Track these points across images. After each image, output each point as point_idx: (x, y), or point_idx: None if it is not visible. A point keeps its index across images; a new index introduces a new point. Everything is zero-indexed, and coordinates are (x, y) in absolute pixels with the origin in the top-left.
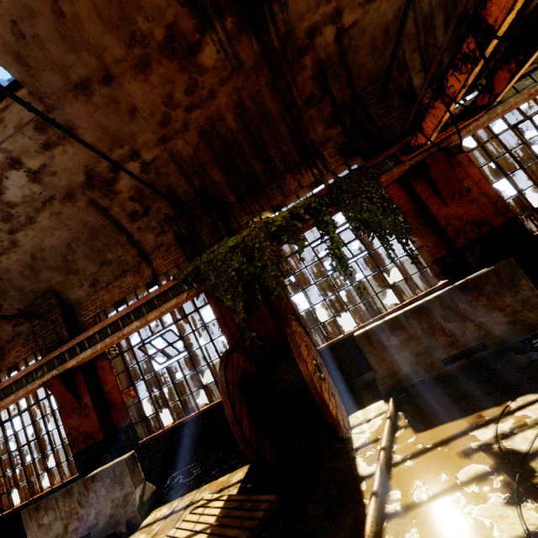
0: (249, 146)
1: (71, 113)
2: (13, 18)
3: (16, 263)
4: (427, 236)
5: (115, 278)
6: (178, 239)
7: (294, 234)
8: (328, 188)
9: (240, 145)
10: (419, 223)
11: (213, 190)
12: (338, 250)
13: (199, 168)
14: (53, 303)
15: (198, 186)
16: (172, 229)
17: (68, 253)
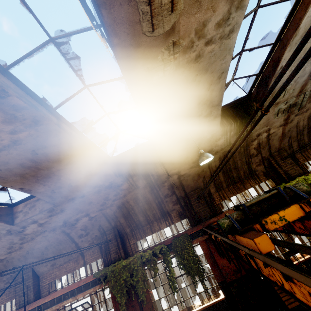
0: (138, 210)
1: (64, 206)
2: (53, 189)
3: (18, 255)
4: (215, 269)
5: (64, 262)
6: (99, 246)
7: (153, 265)
8: (170, 241)
9: (135, 210)
10: (211, 260)
11: (120, 226)
12: (172, 277)
13: (115, 218)
14: (30, 275)
15: (113, 224)
16: (98, 241)
17: (45, 250)
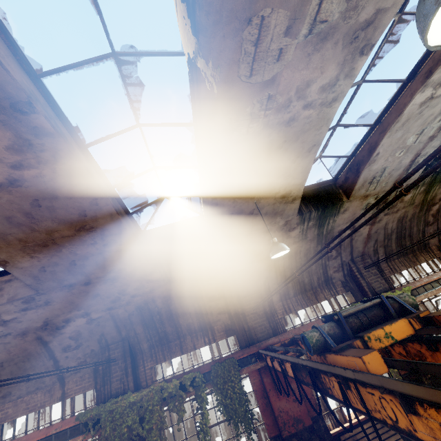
0: (167, 316)
1: (54, 296)
2: (44, 265)
3: None
4: (268, 415)
5: (27, 393)
6: (94, 369)
7: (178, 404)
8: (209, 368)
9: (162, 315)
10: (264, 402)
11: (134, 338)
12: (205, 426)
13: (129, 324)
14: None
15: (124, 334)
16: (93, 360)
17: None
